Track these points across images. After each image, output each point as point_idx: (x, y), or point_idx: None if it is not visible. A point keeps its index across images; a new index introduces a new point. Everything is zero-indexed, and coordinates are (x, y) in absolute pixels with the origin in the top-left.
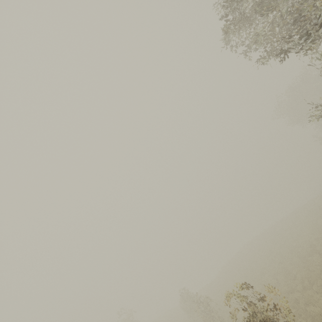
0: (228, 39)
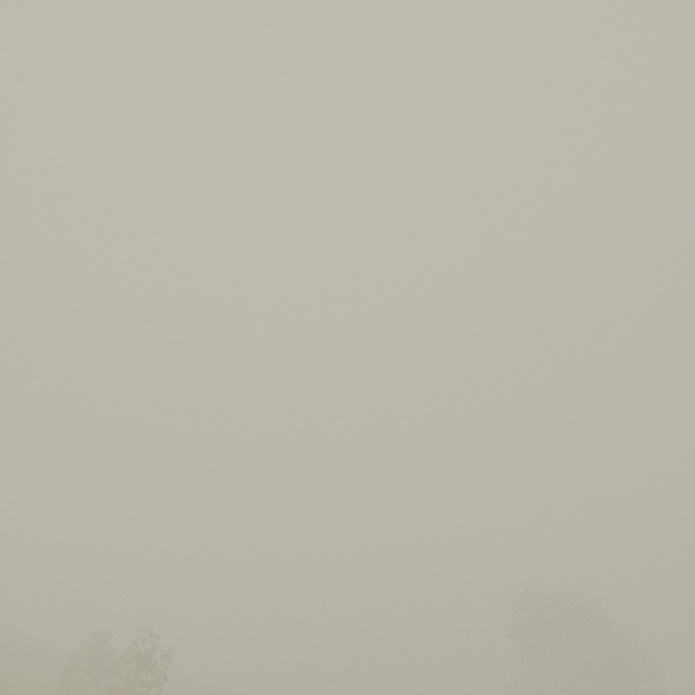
0: None
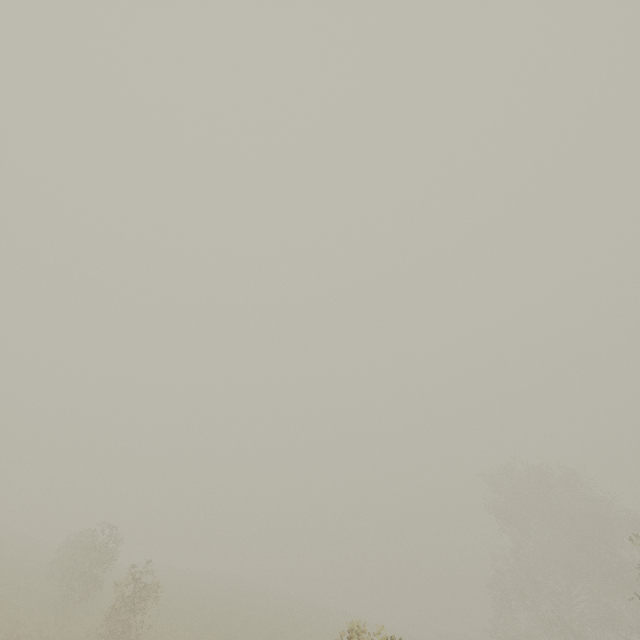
0: None
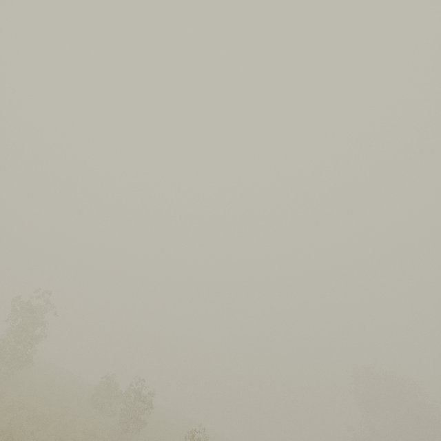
0: None
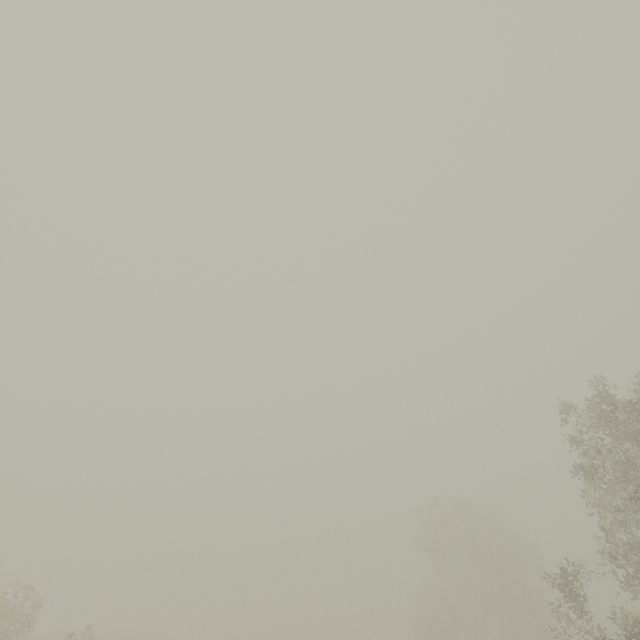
0: (567, 411)
